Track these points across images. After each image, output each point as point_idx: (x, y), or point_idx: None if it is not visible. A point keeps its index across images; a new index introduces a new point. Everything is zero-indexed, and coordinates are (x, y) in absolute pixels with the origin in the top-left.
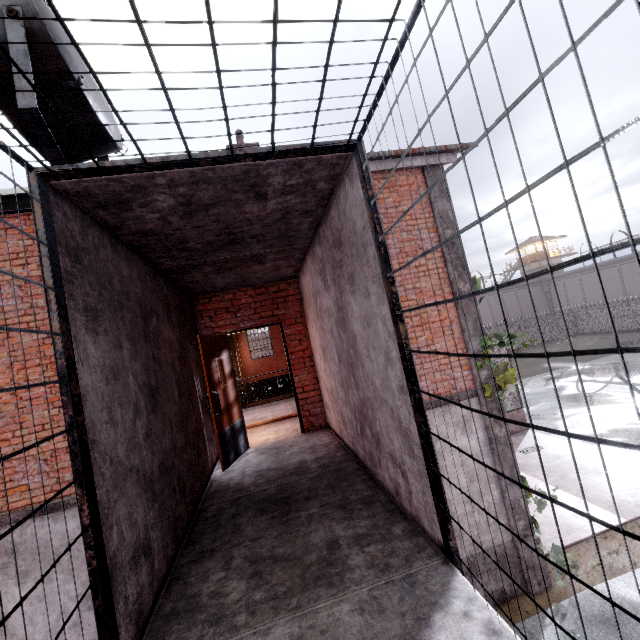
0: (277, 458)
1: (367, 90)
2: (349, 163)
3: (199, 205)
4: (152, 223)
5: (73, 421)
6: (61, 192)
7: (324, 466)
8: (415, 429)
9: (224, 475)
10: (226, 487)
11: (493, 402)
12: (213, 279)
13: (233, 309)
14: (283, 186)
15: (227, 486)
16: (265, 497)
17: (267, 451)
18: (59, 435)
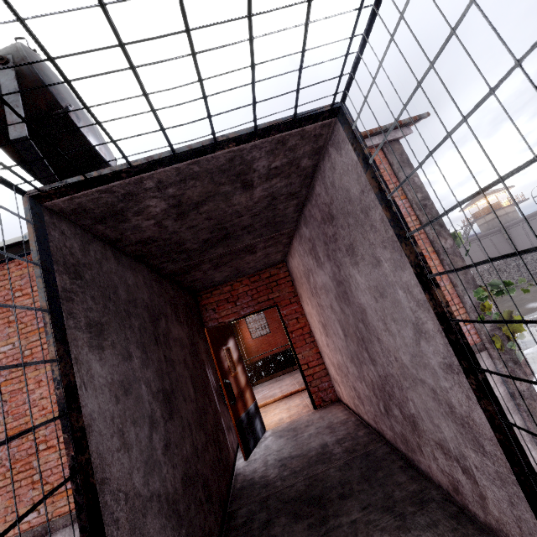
0: (296, 442)
1: (354, 29)
2: (333, 131)
3: (190, 204)
4: (149, 230)
5: (75, 463)
6: (58, 213)
7: (349, 450)
8: (483, 419)
9: (247, 466)
10: (251, 482)
11: (505, 354)
12: (212, 275)
13: (232, 299)
14: (268, 170)
15: (252, 481)
16: (295, 495)
17: (284, 434)
18: (54, 492)
